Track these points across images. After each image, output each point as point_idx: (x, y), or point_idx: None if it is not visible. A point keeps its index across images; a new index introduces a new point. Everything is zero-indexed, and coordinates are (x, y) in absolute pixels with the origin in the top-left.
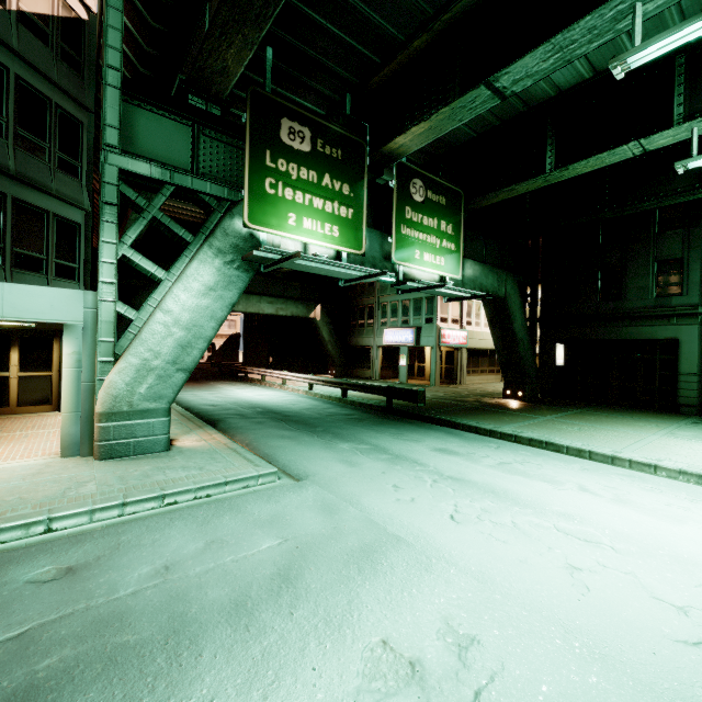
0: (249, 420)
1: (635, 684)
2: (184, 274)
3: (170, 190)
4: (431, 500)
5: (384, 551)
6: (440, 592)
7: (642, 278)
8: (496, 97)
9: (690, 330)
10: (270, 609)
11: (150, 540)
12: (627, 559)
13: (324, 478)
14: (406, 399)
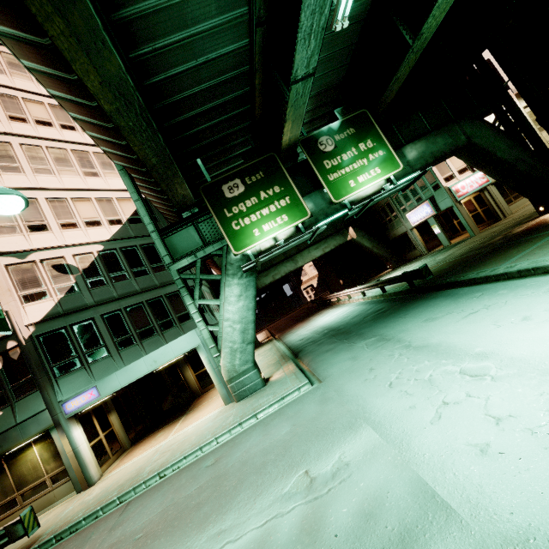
0: (315, 344)
1: (412, 477)
2: (225, 297)
3: (199, 262)
4: (386, 374)
5: (335, 420)
6: (347, 440)
7: None
8: (307, 79)
9: None
10: (272, 463)
11: (245, 439)
12: (495, 385)
13: (332, 377)
14: (417, 278)
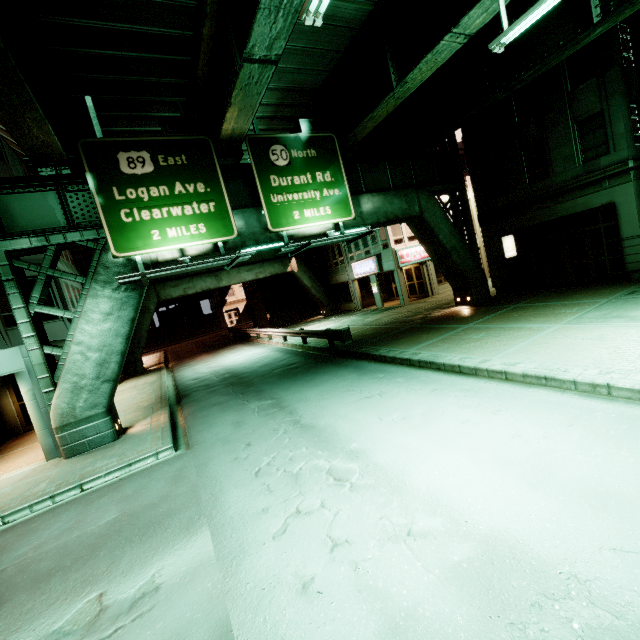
0: (208, 390)
1: (221, 618)
2: (83, 311)
3: (53, 249)
4: (260, 455)
5: (176, 514)
6: (175, 548)
7: (565, 146)
8: (267, 65)
9: (625, 190)
10: (62, 574)
11: (46, 525)
12: (350, 496)
13: (203, 446)
14: (338, 339)
